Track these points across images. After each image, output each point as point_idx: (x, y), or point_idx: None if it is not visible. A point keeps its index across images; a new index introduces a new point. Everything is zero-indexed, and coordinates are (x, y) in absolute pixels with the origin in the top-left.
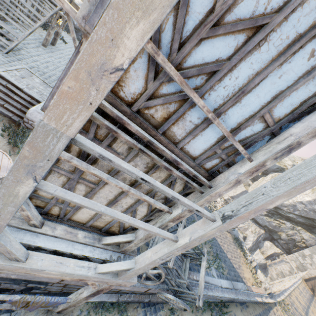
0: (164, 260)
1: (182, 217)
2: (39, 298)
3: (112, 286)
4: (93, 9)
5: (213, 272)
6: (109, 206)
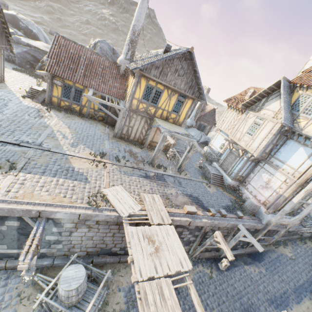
0: (310, 211)
1: (309, 198)
2: (269, 237)
3: (293, 225)
4: (260, 152)
5: (309, 221)
6: (287, 202)
